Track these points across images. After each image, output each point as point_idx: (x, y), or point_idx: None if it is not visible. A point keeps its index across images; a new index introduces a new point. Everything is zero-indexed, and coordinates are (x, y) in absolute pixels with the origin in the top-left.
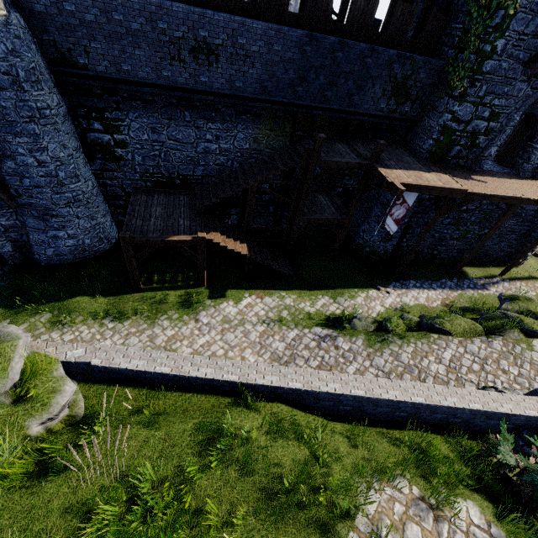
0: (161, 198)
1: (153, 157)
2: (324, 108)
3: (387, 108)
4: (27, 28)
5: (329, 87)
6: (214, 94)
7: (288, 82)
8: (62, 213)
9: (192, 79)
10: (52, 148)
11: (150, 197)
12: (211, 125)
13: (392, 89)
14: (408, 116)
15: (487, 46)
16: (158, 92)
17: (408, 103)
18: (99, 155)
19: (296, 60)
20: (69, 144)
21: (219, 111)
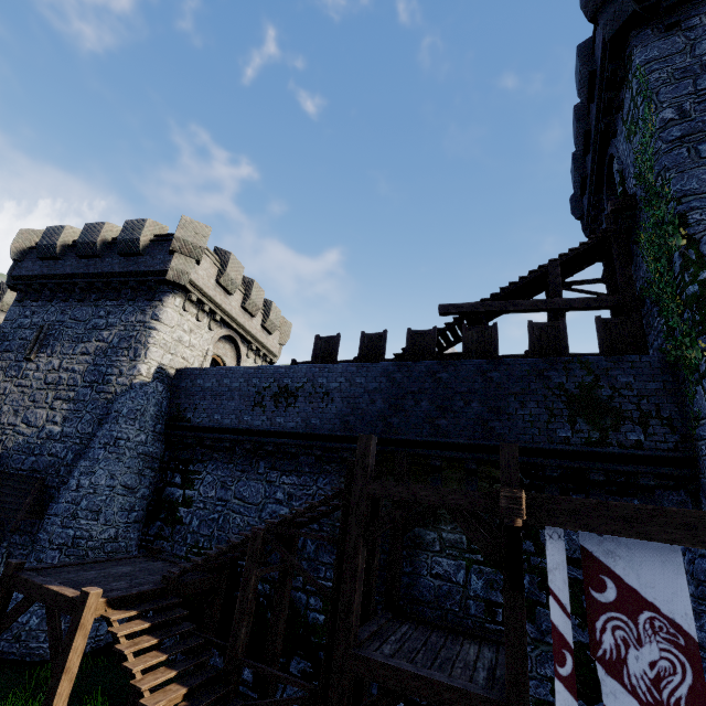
0: (158, 564)
1: (211, 522)
2: (441, 444)
3: (576, 436)
4: (164, 393)
5: (440, 413)
6: (288, 435)
7: (377, 414)
8: (48, 557)
9: (269, 421)
10: (100, 474)
11: (150, 560)
12: (285, 479)
13: (567, 406)
14: (652, 450)
15: (691, 288)
16: (235, 438)
17: (630, 426)
18: (163, 515)
19: (384, 389)
20: (121, 476)
21: (296, 458)
